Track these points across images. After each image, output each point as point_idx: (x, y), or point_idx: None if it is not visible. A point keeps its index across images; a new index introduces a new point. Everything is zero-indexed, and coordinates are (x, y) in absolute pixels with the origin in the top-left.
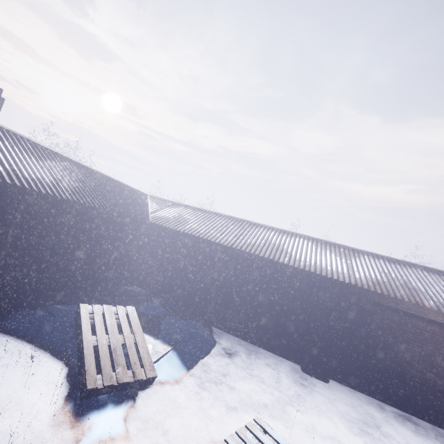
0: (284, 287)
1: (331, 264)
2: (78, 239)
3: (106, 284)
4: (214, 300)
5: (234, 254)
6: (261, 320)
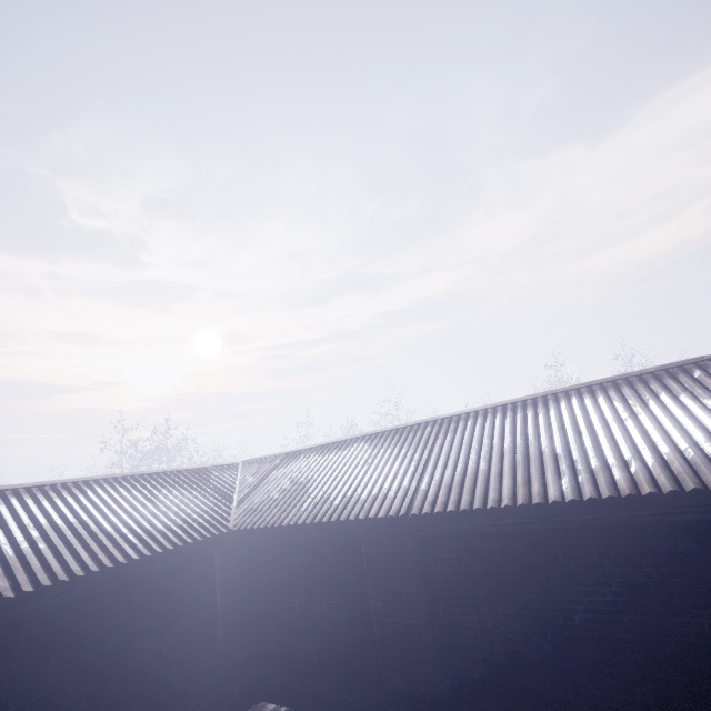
0: (614, 569)
1: (708, 432)
2: (35, 687)
3: None
4: (440, 691)
5: (424, 530)
6: (609, 710)
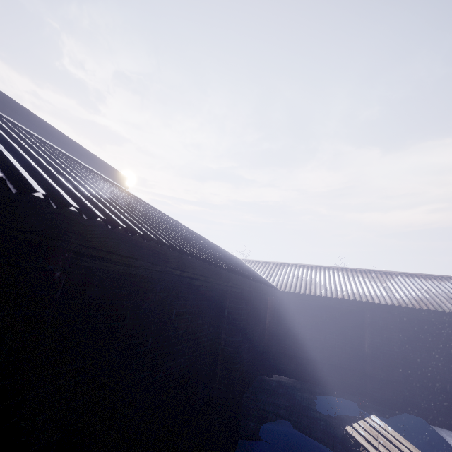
0: None
1: None
2: None
3: (254, 379)
4: (401, 381)
5: (407, 314)
6: None
